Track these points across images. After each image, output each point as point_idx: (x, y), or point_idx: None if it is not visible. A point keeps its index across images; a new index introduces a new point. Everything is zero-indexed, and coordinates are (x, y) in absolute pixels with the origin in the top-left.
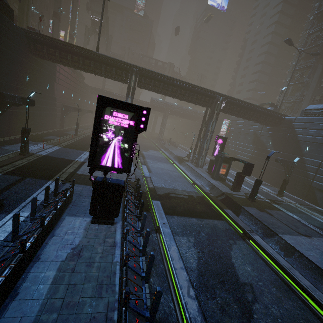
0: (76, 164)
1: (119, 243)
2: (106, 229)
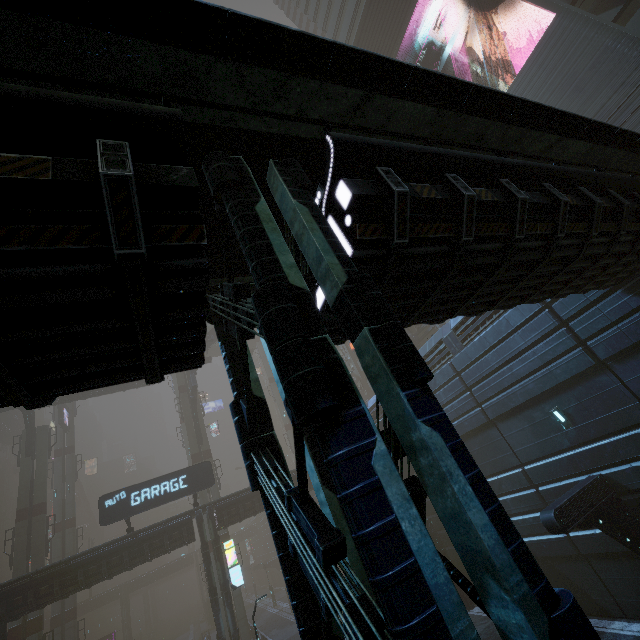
0: None
1: None
2: None
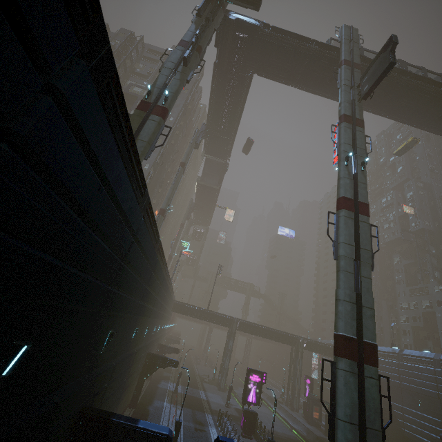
0: (205, 401)
1: None
2: (250, 440)
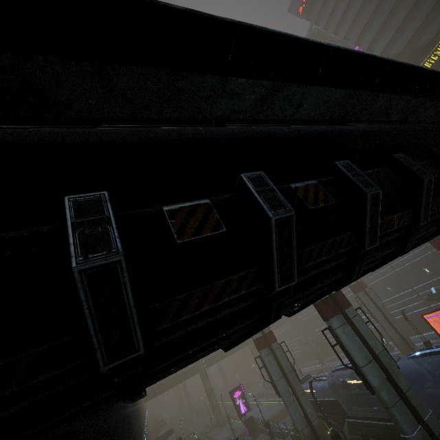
0: None
1: (265, 435)
2: (259, 437)
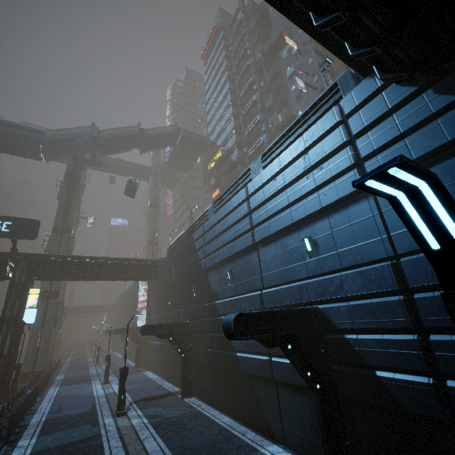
0: None
1: None
2: None
